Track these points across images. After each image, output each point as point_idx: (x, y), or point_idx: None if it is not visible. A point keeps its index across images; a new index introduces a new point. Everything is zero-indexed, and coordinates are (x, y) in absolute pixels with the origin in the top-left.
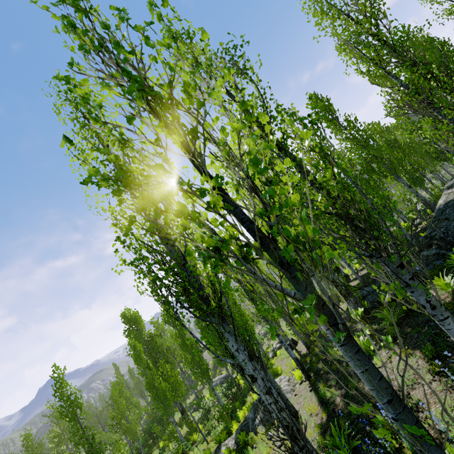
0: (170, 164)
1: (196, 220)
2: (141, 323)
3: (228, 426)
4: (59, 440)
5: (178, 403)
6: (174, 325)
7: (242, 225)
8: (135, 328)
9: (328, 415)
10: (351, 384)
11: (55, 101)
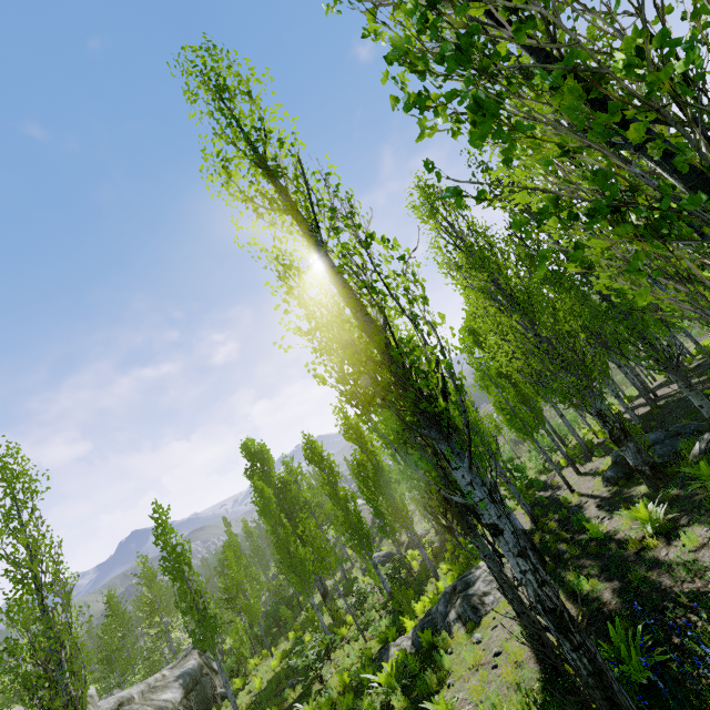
0: (558, 16)
1: (603, 125)
2: (270, 460)
3: (398, 622)
4: (152, 609)
5: (318, 582)
6: (321, 467)
7: (658, 165)
8: (260, 467)
9: (588, 616)
10: (634, 574)
11: (187, 85)
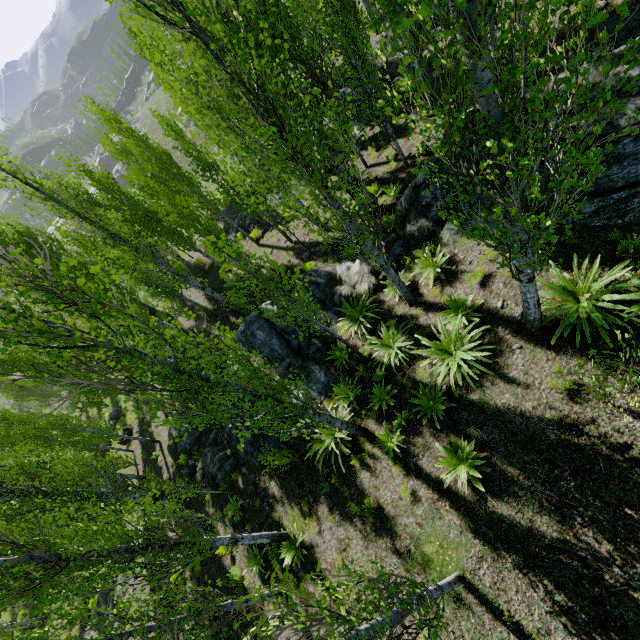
0: None
1: None
2: None
3: None
4: None
5: None
6: None
7: None
8: None
9: None
10: None
11: None
